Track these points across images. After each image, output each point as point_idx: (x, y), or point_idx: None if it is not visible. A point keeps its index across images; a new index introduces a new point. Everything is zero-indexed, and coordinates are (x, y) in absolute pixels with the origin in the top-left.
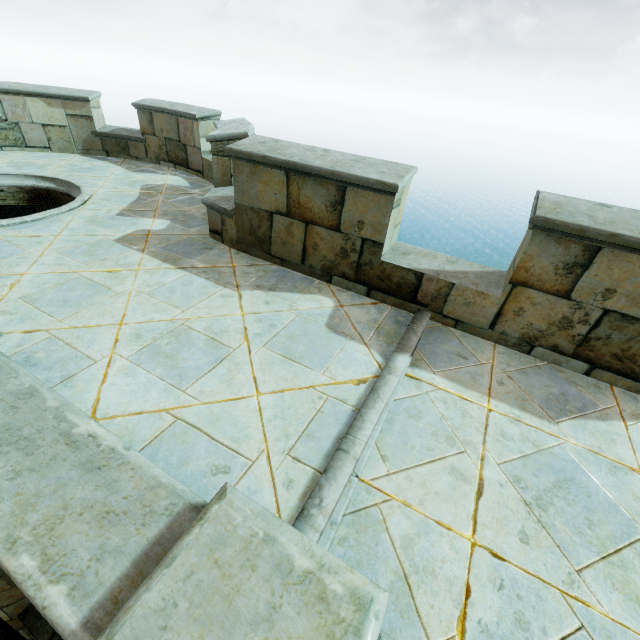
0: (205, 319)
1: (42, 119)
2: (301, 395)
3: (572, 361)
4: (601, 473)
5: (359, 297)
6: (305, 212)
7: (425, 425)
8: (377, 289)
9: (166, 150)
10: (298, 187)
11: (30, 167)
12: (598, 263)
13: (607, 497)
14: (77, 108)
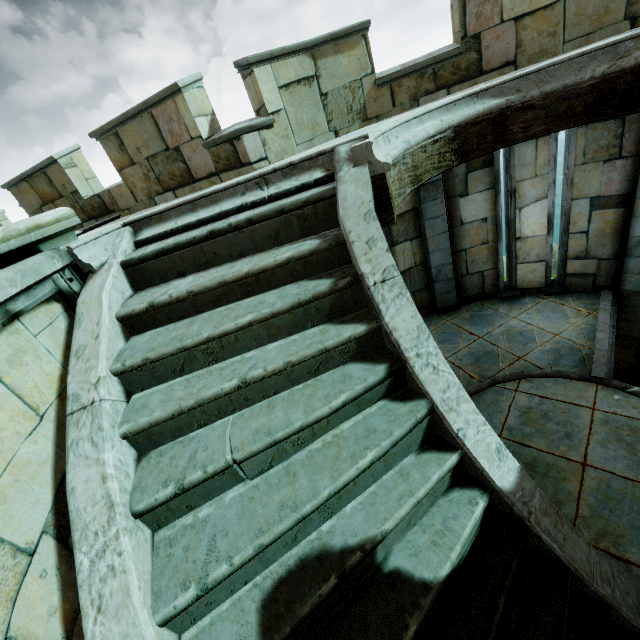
0: None
1: None
2: None
3: (168, 195)
4: None
5: None
6: (48, 197)
7: None
8: (98, 217)
9: None
10: (35, 185)
11: None
12: (123, 139)
13: None
14: None
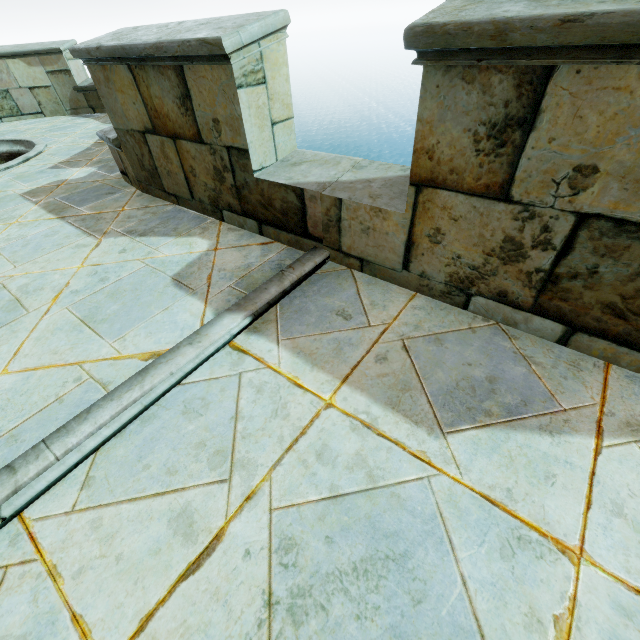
0: (31, 275)
1: (27, 82)
2: (55, 375)
3: (534, 319)
4: (479, 550)
5: (250, 236)
6: (166, 122)
7: (197, 428)
8: (266, 222)
9: None
10: (146, 85)
11: (12, 133)
12: (552, 109)
13: (460, 610)
14: (54, 63)
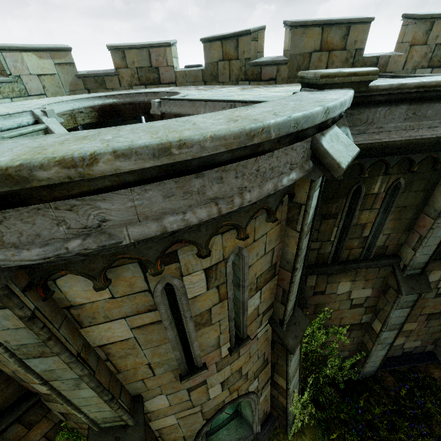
0: None
1: (36, 70)
2: None
3: (427, 70)
4: None
5: None
6: (329, 46)
7: None
8: None
9: (138, 77)
10: (327, 33)
11: None
12: (434, 27)
13: None
14: (62, 57)
